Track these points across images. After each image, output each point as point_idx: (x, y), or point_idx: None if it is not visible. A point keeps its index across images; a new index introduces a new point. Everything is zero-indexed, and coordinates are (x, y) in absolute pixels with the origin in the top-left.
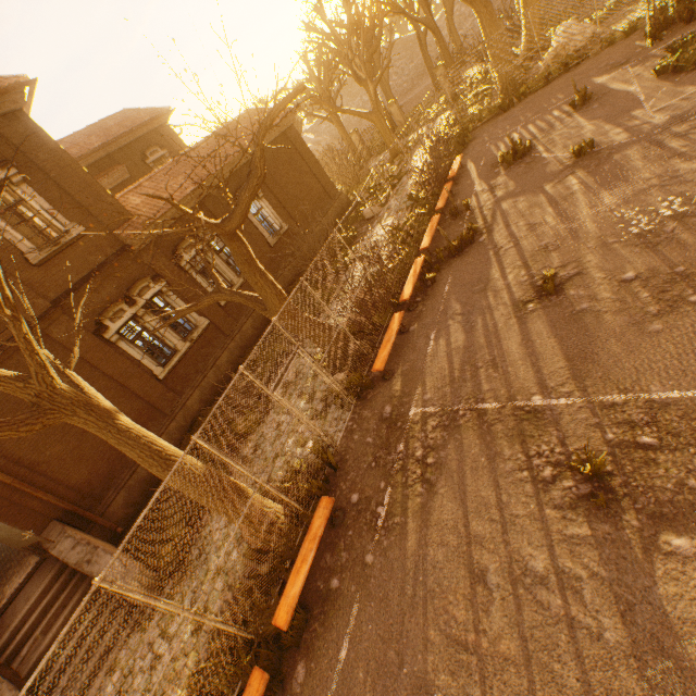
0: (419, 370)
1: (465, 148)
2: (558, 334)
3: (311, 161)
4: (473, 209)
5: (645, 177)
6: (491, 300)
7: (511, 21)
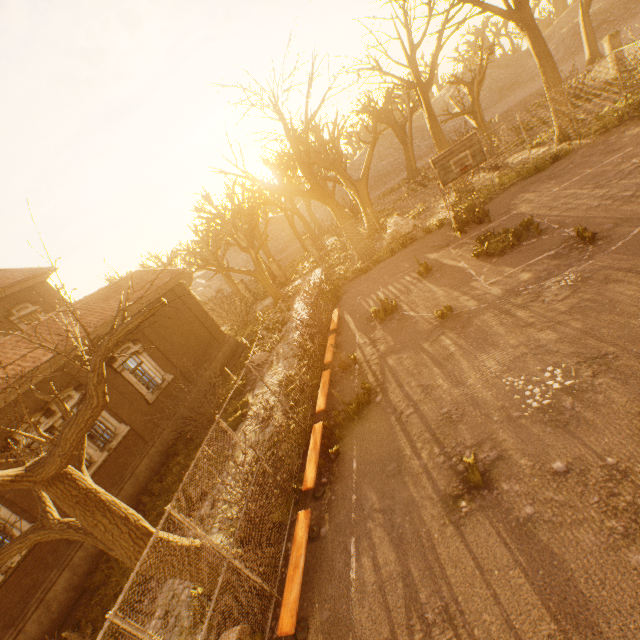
0: (345, 621)
1: (339, 300)
2: (517, 560)
3: (199, 311)
4: (361, 362)
5: (512, 343)
6: (412, 489)
7: (353, 212)
